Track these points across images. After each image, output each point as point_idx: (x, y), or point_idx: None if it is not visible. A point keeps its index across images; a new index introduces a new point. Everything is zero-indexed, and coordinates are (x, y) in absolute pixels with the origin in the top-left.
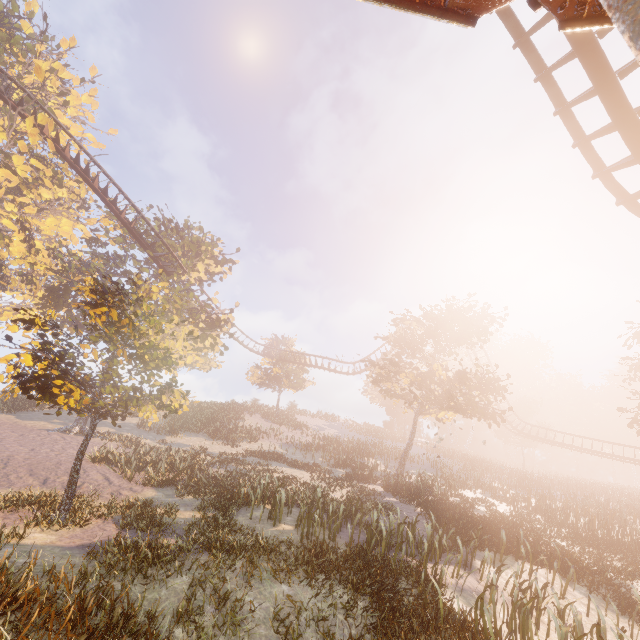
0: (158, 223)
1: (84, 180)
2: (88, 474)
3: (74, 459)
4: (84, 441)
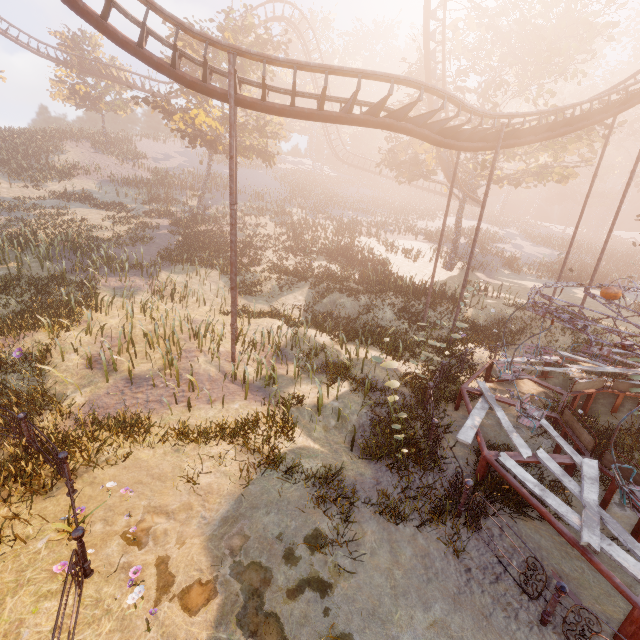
0: None
1: None
2: None
3: None
4: None
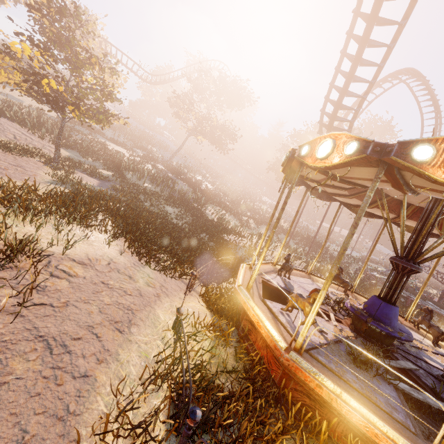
0: None
1: None
2: (6, 127)
3: (56, 138)
4: (61, 129)
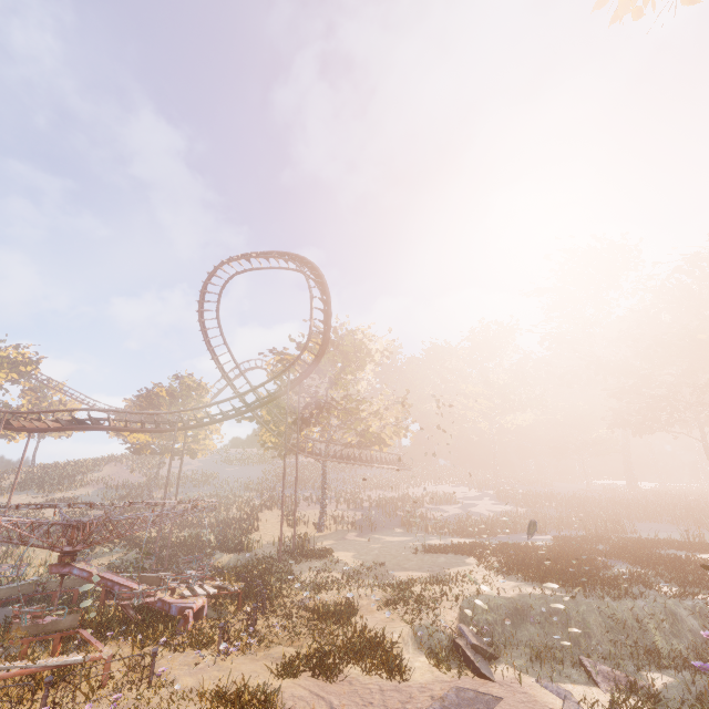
0: None
1: None
2: None
3: None
4: None
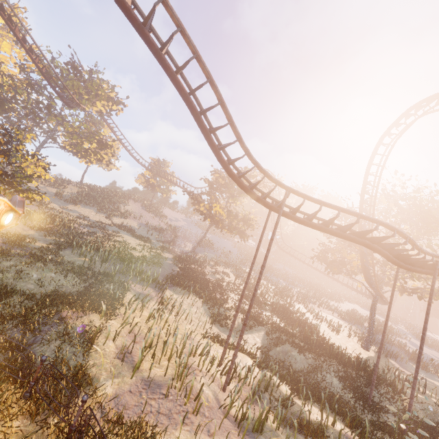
0: (67, 67)
1: (8, 26)
2: None
3: None
4: None
